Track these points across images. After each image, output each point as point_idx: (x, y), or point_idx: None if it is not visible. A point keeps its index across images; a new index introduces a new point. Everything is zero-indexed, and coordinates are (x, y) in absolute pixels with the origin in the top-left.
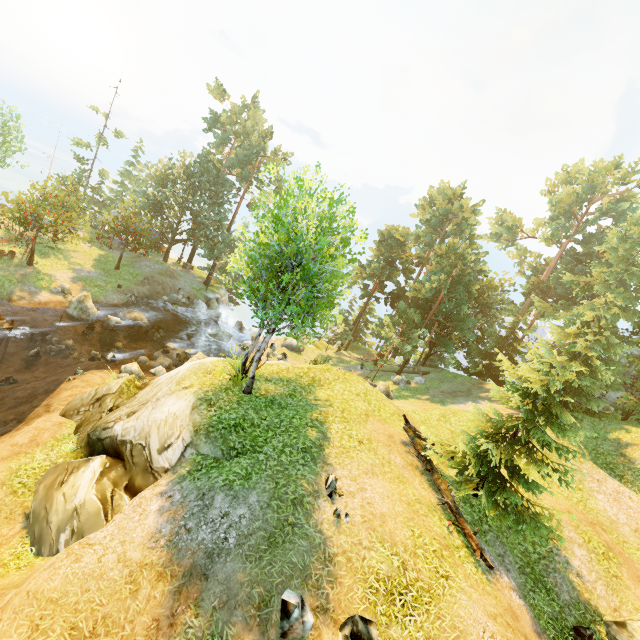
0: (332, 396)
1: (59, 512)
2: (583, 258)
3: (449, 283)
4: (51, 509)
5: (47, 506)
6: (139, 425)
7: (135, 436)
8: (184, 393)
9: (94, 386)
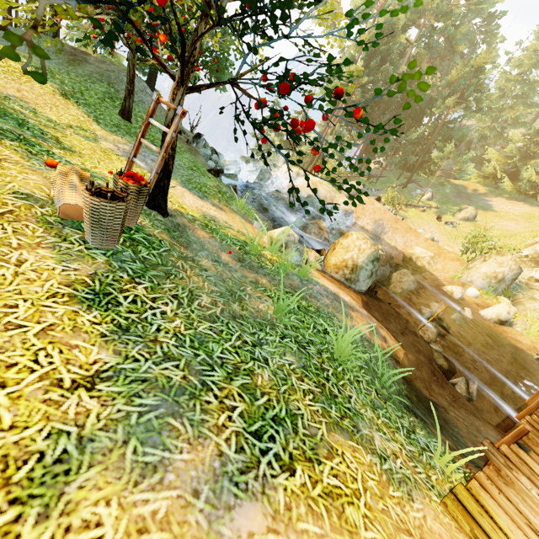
0: None
1: None
2: (443, 52)
3: (458, 96)
4: None
5: None
6: None
7: None
8: None
9: None
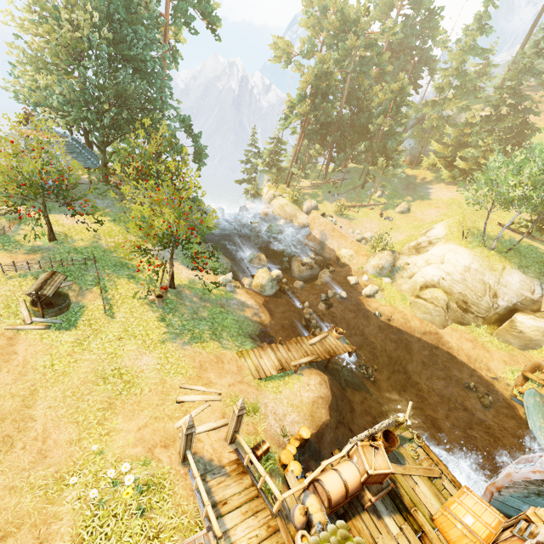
0: (493, 231)
1: (538, 334)
2: (397, 48)
3: (390, 111)
4: (531, 338)
5: (527, 339)
6: (512, 295)
7: (517, 299)
8: (508, 272)
9: (400, 311)
